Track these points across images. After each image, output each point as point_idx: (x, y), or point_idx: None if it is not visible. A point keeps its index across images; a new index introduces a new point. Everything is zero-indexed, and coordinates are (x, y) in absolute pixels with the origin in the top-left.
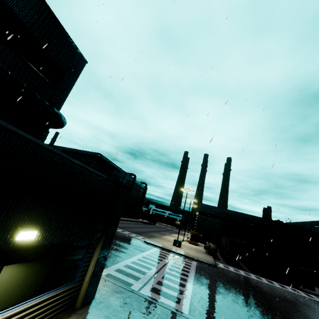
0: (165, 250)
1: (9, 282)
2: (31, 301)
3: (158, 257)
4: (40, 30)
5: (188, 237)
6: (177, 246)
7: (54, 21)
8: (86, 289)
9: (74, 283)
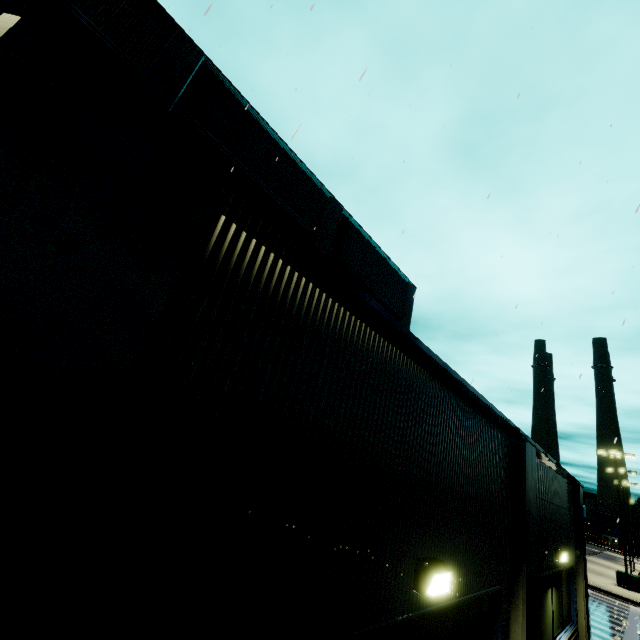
0: (611, 597)
1: (554, 606)
2: (564, 634)
3: (611, 609)
4: (380, 282)
5: (632, 567)
6: (630, 589)
7: (387, 263)
8: (587, 637)
9: (574, 624)
